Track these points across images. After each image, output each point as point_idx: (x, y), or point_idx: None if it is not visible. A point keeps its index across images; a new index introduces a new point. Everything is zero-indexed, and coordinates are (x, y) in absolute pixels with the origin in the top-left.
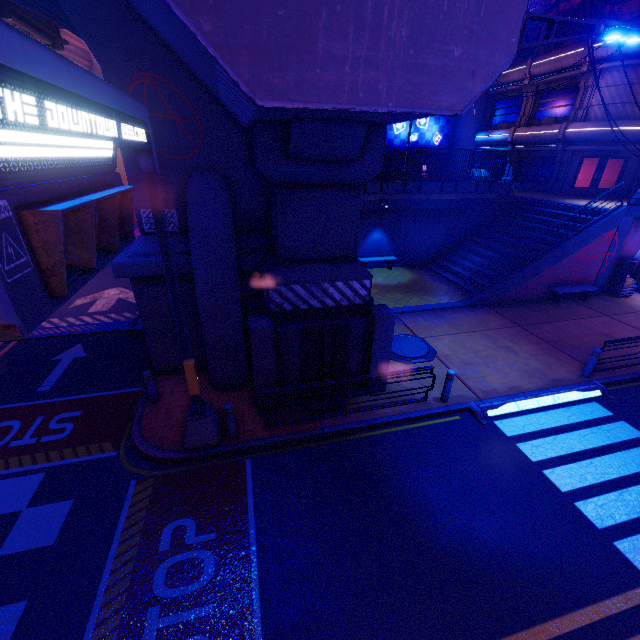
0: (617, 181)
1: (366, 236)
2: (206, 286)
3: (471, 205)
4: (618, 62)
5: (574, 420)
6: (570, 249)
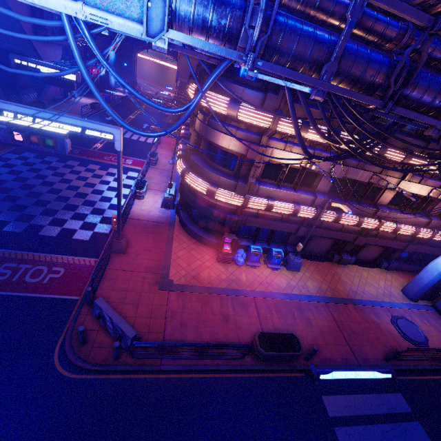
0: None
1: None
2: (1, 97)
3: None
4: None
5: None
6: None
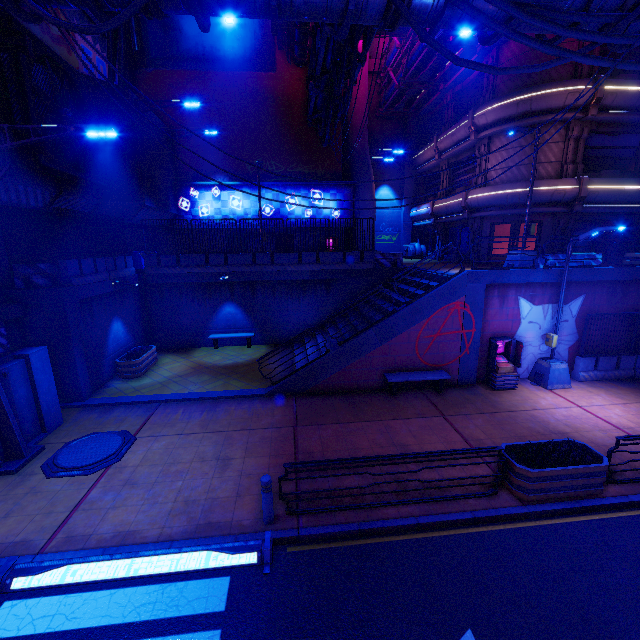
0: (536, 247)
1: (217, 310)
2: None
3: (341, 276)
4: (499, 127)
5: (137, 616)
6: (400, 324)
